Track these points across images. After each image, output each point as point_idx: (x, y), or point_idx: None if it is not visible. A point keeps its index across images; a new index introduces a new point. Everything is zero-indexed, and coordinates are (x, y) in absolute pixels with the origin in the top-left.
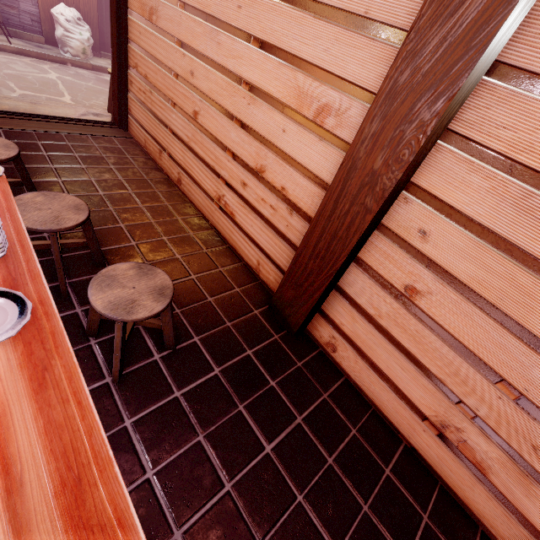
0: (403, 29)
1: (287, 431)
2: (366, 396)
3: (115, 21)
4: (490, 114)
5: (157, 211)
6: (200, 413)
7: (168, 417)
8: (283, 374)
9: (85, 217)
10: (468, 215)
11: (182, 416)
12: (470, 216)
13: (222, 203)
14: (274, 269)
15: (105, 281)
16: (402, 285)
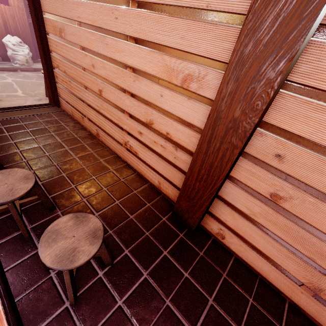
0: (239, 13)
1: (204, 314)
2: (252, 268)
3: (39, 41)
4: (322, 65)
5: (86, 158)
6: (139, 316)
7: (116, 325)
8: (192, 264)
9: (32, 184)
10: (314, 141)
11: (126, 322)
12: (316, 142)
13: (128, 146)
14: (171, 186)
15: (51, 236)
16: (267, 193)
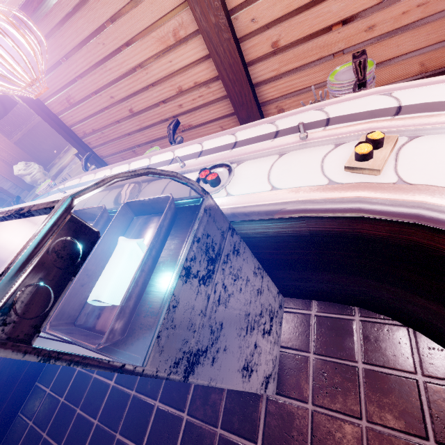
0: None
1: None
2: None
3: (57, 127)
4: None
5: None
6: None
7: None
8: None
9: None
10: None
11: None
12: None
13: (181, 128)
14: (229, 119)
15: None
16: (270, 48)
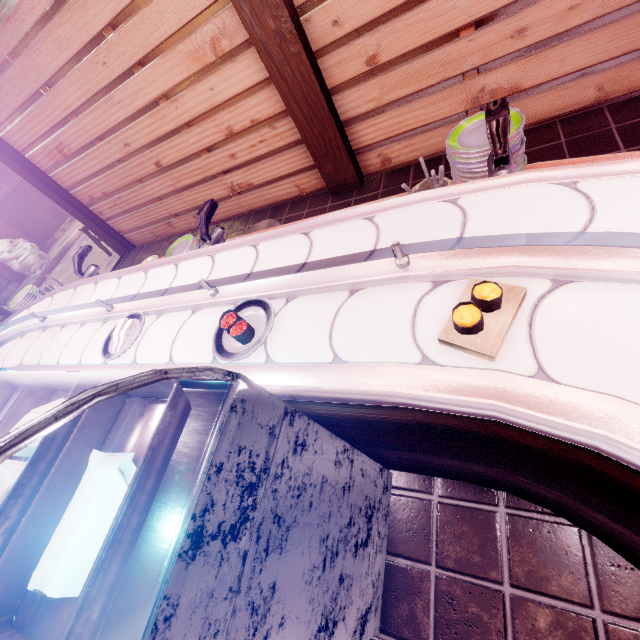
0: None
1: None
2: (434, 156)
3: (48, 191)
4: None
5: None
6: None
7: None
8: None
9: None
10: None
11: None
12: None
13: (237, 189)
14: (308, 174)
15: None
16: (364, 66)
